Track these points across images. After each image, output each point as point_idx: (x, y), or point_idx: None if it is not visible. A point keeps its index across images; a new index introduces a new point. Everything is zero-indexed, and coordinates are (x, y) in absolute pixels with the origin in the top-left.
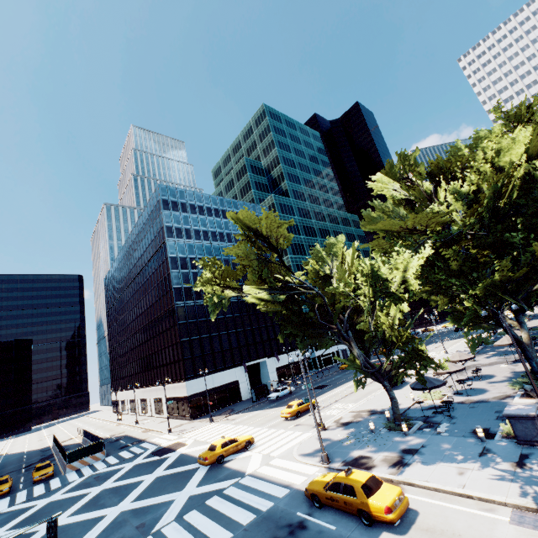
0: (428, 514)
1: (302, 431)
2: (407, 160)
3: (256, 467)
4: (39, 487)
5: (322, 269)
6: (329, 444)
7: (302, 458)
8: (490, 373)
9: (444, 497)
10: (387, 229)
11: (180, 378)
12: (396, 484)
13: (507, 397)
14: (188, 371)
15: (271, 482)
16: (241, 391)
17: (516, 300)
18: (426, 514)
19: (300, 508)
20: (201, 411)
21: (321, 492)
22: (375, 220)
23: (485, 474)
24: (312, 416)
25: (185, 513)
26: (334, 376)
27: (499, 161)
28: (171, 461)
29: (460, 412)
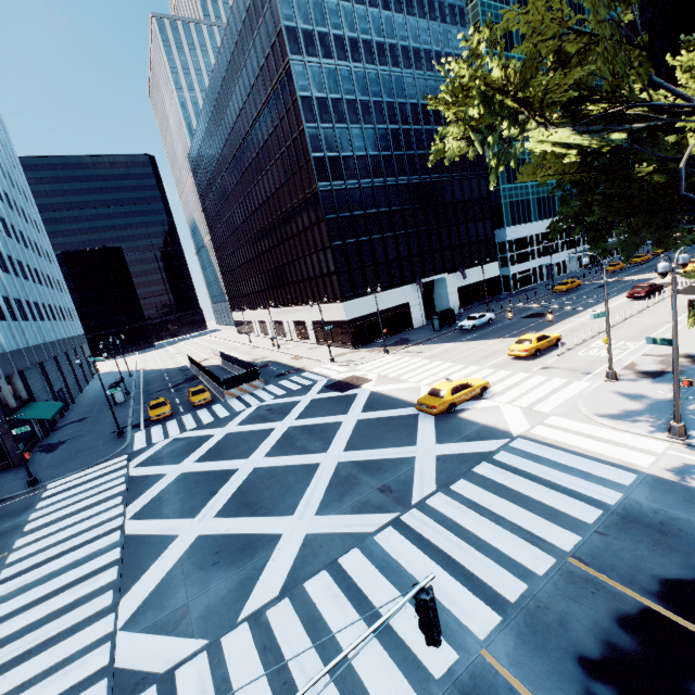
0: None
1: (565, 378)
2: None
3: (525, 427)
4: (204, 414)
5: None
6: (650, 404)
7: (611, 422)
8: None
9: None
10: None
11: (333, 298)
12: None
13: None
14: (345, 289)
15: (581, 456)
16: (412, 316)
17: None
18: None
19: None
20: (364, 339)
21: None
22: None
23: None
24: (563, 357)
25: (448, 482)
26: (549, 301)
27: None
28: (364, 401)
29: None
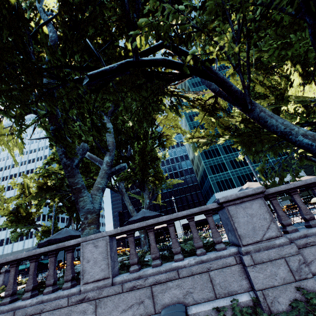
0: None
1: None
2: None
3: None
4: None
5: None
6: None
7: None
8: None
9: None
10: None
11: None
12: None
13: None
14: None
15: None
16: None
17: None
18: None
19: None
20: None
21: None
22: None
23: None
24: None
25: None
26: None
27: None
28: None
29: None
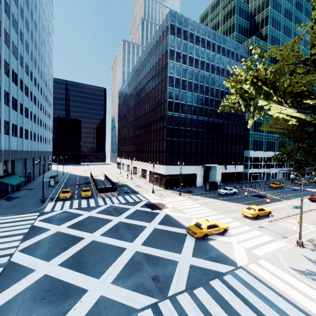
0: None
1: (272, 237)
2: None
3: (246, 262)
4: (84, 202)
5: None
6: None
7: (299, 276)
8: None
9: None
10: None
11: (161, 162)
12: None
13: None
14: (168, 160)
15: (278, 295)
16: (197, 180)
17: None
18: None
19: None
20: (171, 185)
21: None
22: None
23: None
24: (271, 223)
25: (193, 286)
26: (266, 190)
27: None
28: (161, 218)
29: None
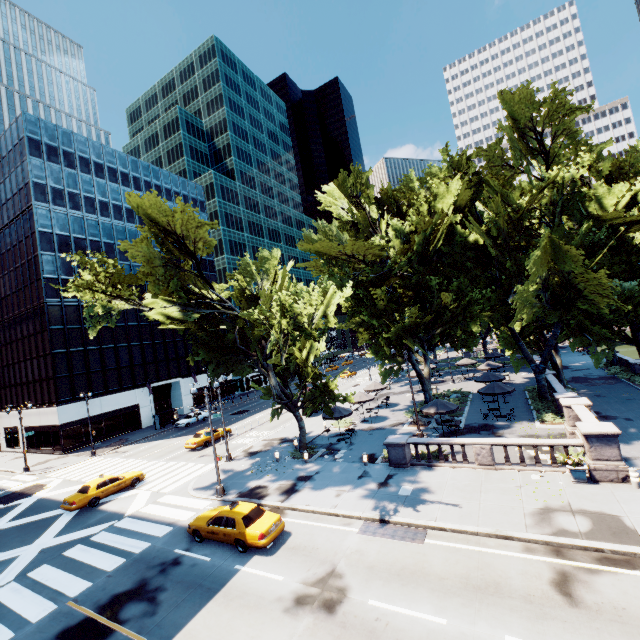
0: (299, 534)
1: (205, 463)
2: (361, 179)
3: (140, 507)
4: None
5: (250, 287)
6: (231, 475)
7: (196, 493)
8: (397, 402)
9: (317, 517)
10: (325, 254)
11: (49, 402)
12: (281, 510)
13: (400, 424)
14: (63, 394)
15: (154, 522)
16: (142, 417)
17: (422, 341)
18: (298, 534)
19: (179, 545)
20: (80, 443)
21: (203, 527)
22: (315, 241)
23: (356, 494)
24: (222, 446)
25: (31, 569)
26: (260, 400)
27: (436, 206)
28: (21, 510)
29: (360, 439)
